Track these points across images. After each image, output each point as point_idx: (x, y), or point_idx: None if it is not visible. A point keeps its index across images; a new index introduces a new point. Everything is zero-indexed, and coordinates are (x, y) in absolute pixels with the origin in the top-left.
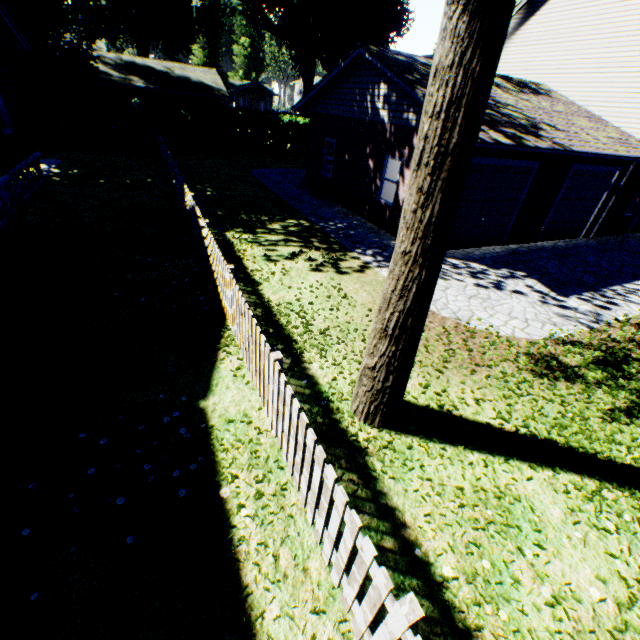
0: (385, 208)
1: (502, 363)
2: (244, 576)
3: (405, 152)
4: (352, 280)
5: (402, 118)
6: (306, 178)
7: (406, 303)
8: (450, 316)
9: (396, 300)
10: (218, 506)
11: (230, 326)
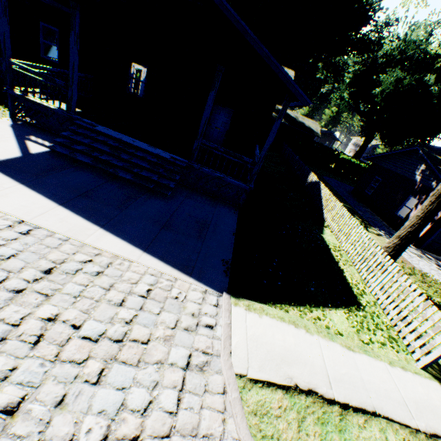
0: (398, 218)
1: (437, 289)
2: (338, 265)
3: (422, 197)
4: (372, 235)
5: (427, 182)
6: (353, 190)
7: (411, 229)
8: (417, 267)
9: (407, 228)
10: (330, 253)
11: (326, 223)
